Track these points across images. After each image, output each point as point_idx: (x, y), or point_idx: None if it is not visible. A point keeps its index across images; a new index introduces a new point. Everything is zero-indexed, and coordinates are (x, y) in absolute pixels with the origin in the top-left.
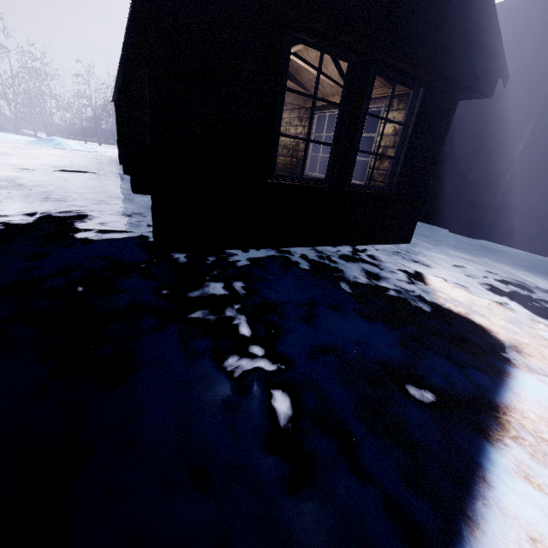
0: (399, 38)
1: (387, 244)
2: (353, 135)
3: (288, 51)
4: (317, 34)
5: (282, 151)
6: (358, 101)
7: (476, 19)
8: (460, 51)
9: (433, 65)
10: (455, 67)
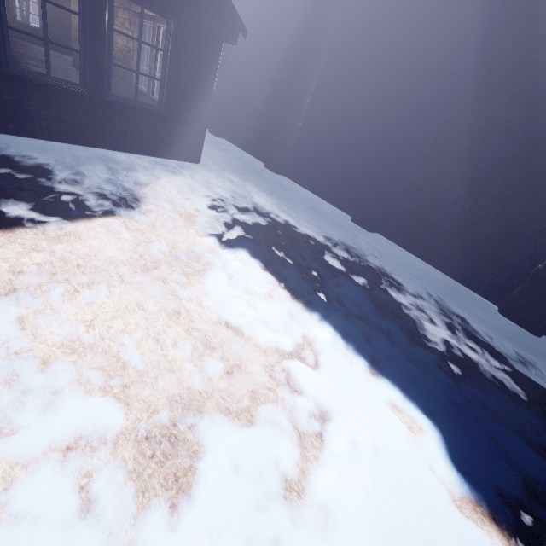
0: None
1: (172, 159)
2: (102, 48)
3: None
4: None
5: (120, 56)
6: (99, 15)
7: None
8: None
9: (157, 0)
10: (185, 8)
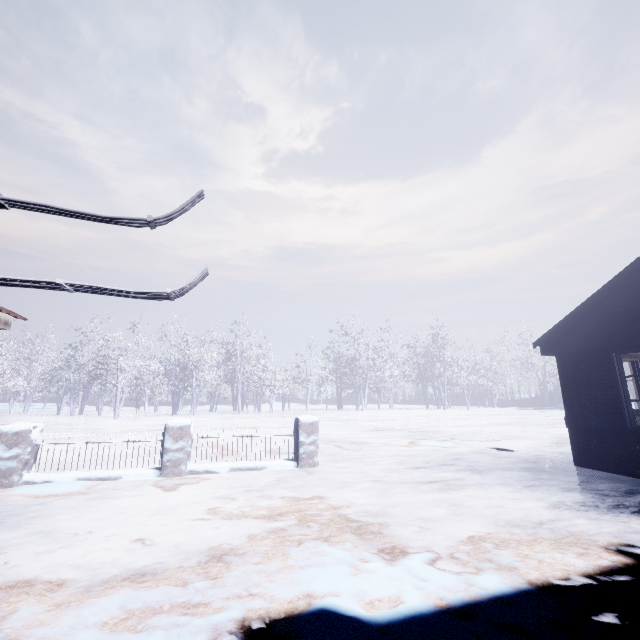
0: None
1: None
2: None
3: (613, 361)
4: (634, 346)
5: None
6: None
7: None
8: None
9: None
10: None
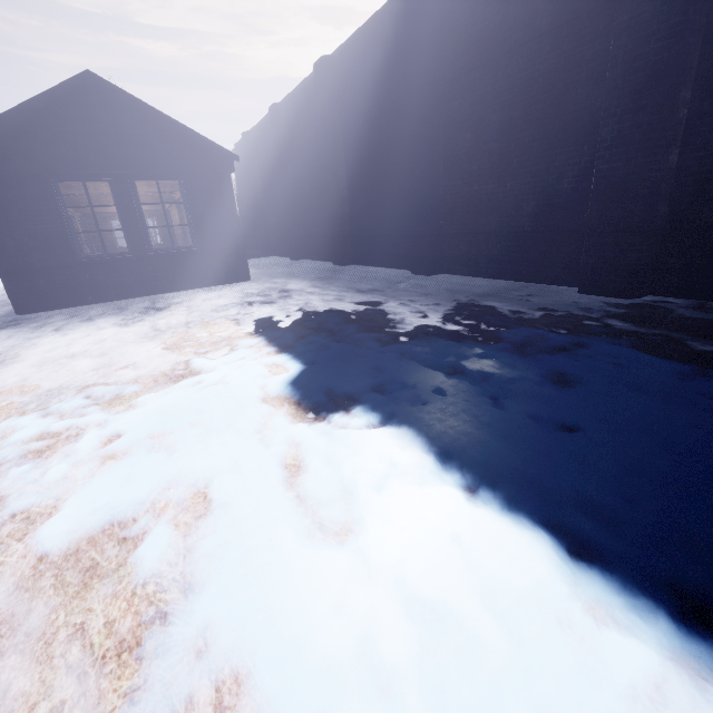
0: (117, 166)
1: (221, 285)
2: (137, 220)
3: (54, 190)
4: (73, 175)
5: None
6: (129, 200)
7: (180, 136)
8: (182, 155)
9: (158, 170)
10: (181, 165)
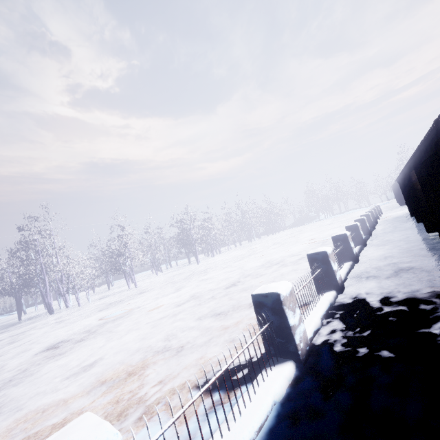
0: None
1: None
2: None
3: None
4: None
5: None
6: None
7: None
8: None
9: None
10: None
